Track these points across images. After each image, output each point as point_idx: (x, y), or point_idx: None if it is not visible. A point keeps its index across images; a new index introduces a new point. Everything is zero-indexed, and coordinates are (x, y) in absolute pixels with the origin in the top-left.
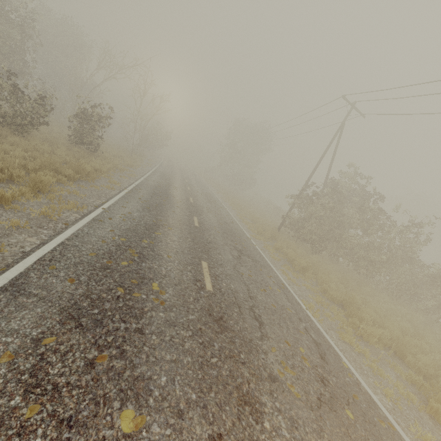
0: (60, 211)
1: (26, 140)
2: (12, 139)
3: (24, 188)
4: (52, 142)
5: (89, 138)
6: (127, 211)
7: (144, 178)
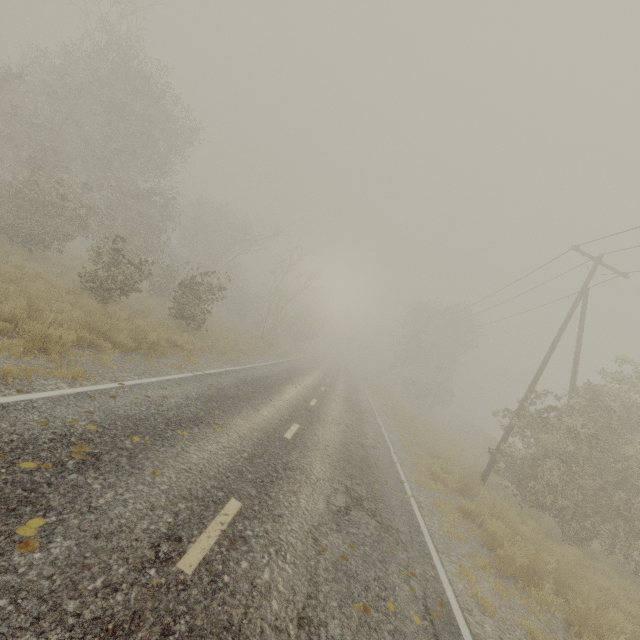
0: (32, 373)
1: (100, 304)
2: (85, 302)
3: (19, 342)
4: (143, 313)
5: (192, 311)
6: (161, 394)
7: (251, 366)
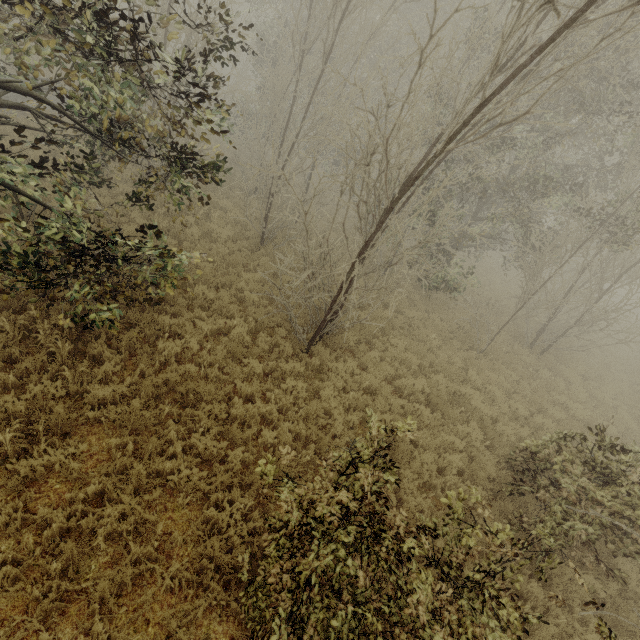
0: None
1: None
2: None
3: None
4: None
5: None
6: None
7: None
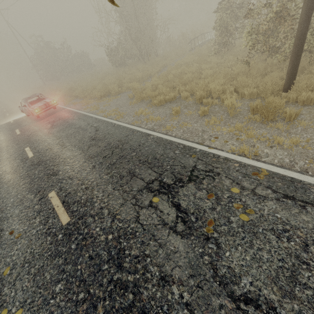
0: None
1: None
2: None
3: None
4: None
5: None
6: None
7: None
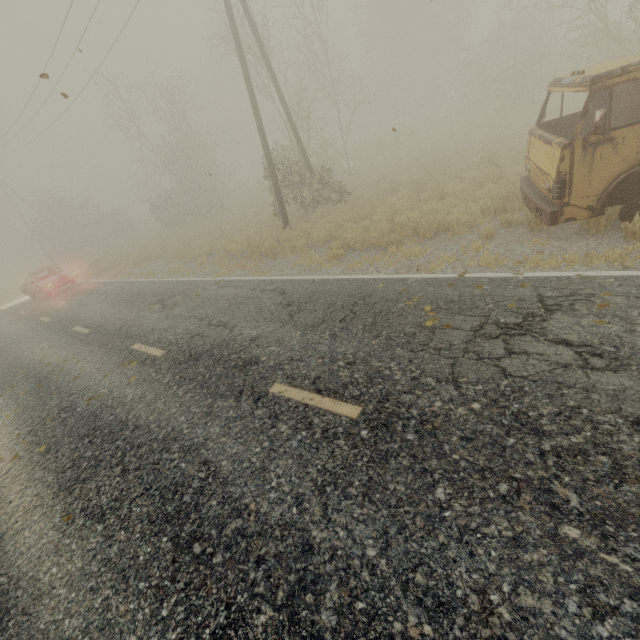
0: None
1: None
2: None
3: None
4: None
5: None
6: None
7: None
